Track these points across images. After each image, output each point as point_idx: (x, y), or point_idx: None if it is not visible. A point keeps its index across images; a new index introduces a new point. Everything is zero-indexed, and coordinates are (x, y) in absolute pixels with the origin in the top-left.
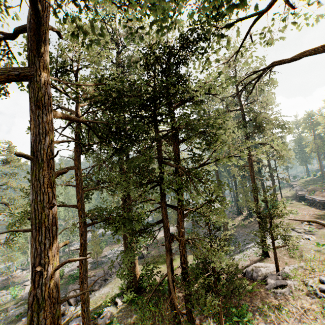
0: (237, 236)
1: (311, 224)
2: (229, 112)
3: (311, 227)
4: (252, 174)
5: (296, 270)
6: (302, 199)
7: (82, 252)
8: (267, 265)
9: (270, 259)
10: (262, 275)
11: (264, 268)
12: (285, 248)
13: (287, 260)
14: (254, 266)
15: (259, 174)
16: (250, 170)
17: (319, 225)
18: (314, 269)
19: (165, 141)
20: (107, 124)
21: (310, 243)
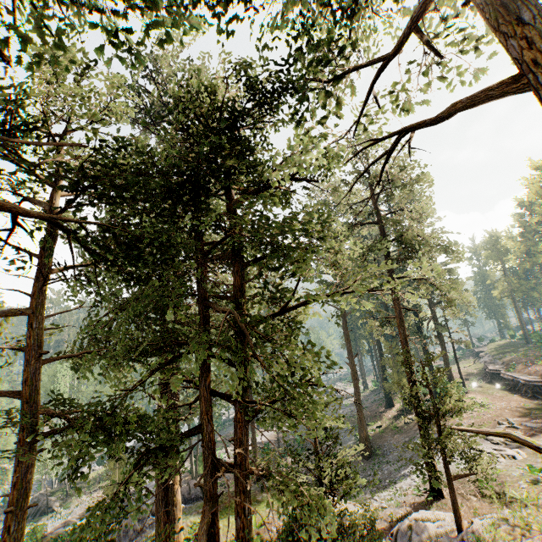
0: (385, 451)
1: (516, 426)
2: (358, 226)
3: (516, 432)
4: (401, 332)
5: (495, 528)
6: (496, 379)
7: (15, 502)
8: (440, 516)
9: (445, 501)
10: (431, 540)
11: (433, 523)
12: (472, 477)
13: (478, 504)
14: (413, 518)
15: (419, 333)
16: (397, 324)
17: (529, 428)
18: (529, 526)
19: (226, 265)
20: (101, 225)
21: (517, 466)
